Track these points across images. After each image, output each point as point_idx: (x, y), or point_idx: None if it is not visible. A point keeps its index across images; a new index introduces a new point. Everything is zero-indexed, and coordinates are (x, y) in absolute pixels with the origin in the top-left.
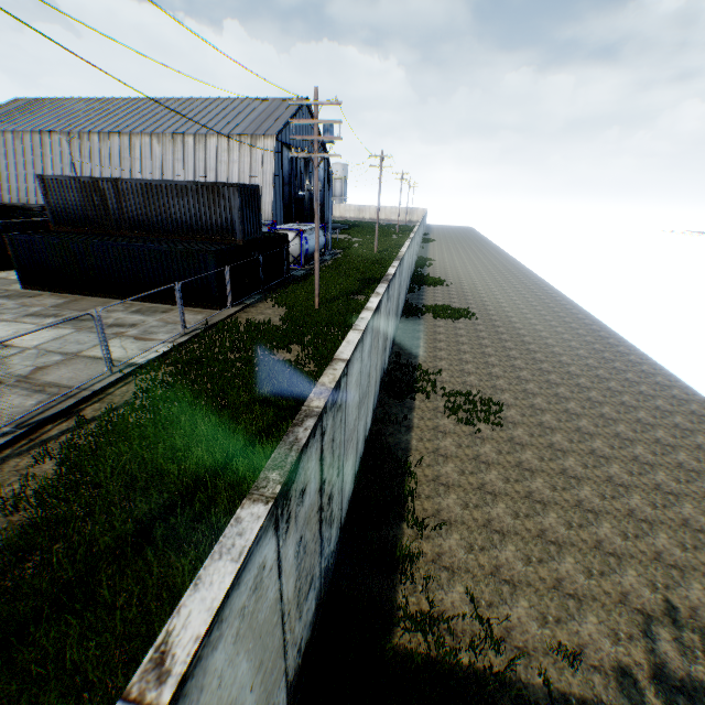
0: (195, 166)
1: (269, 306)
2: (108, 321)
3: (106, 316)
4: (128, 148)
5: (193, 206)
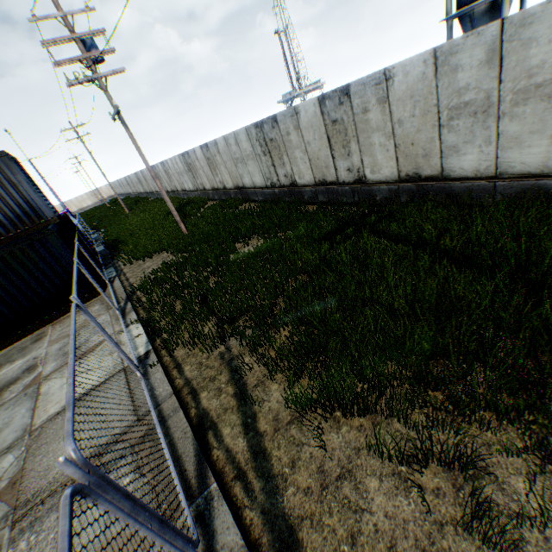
0: None
1: (138, 265)
2: None
3: None
4: None
5: None
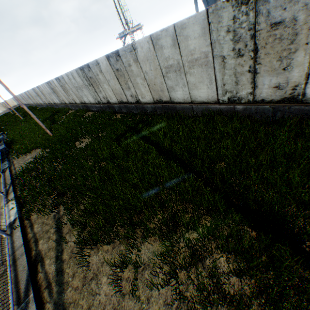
0: None
1: (23, 158)
2: None
3: None
4: None
5: None
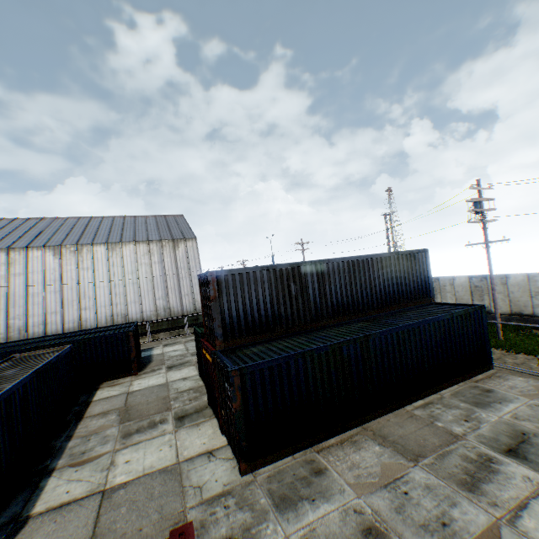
0: (109, 272)
1: None
2: (529, 425)
3: (500, 424)
4: (3, 264)
5: (394, 275)
